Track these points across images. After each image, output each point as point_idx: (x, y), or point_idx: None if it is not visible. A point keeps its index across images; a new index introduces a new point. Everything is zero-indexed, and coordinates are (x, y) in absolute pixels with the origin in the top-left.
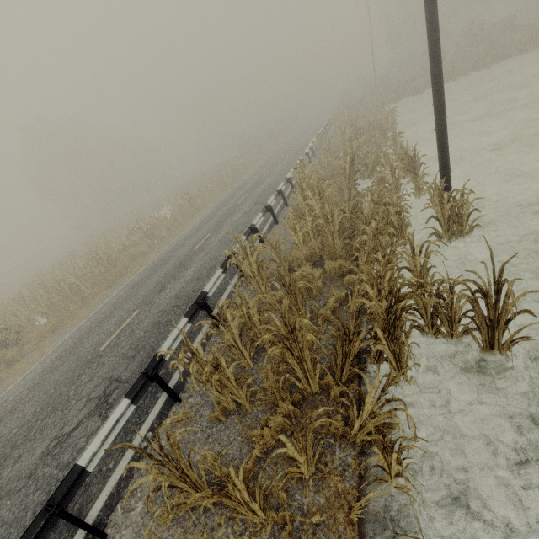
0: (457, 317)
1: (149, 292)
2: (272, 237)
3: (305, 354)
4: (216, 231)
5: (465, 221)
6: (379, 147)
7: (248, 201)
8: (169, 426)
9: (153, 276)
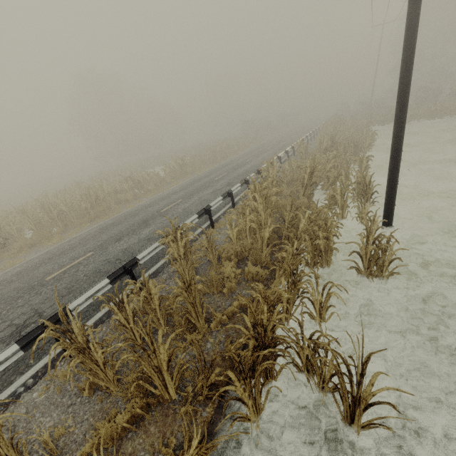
0: (329, 373)
1: (109, 238)
2: (223, 221)
3: (163, 366)
4: (186, 199)
5: (386, 265)
6: (347, 164)
7: (223, 180)
8: (50, 379)
9: (121, 224)
